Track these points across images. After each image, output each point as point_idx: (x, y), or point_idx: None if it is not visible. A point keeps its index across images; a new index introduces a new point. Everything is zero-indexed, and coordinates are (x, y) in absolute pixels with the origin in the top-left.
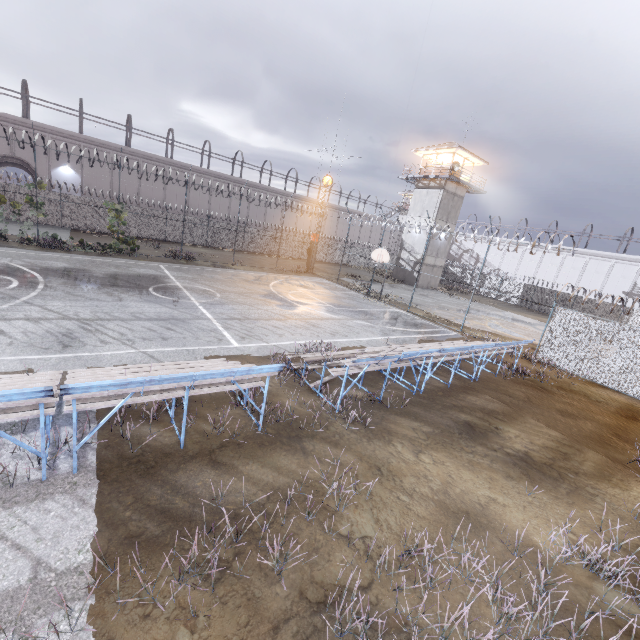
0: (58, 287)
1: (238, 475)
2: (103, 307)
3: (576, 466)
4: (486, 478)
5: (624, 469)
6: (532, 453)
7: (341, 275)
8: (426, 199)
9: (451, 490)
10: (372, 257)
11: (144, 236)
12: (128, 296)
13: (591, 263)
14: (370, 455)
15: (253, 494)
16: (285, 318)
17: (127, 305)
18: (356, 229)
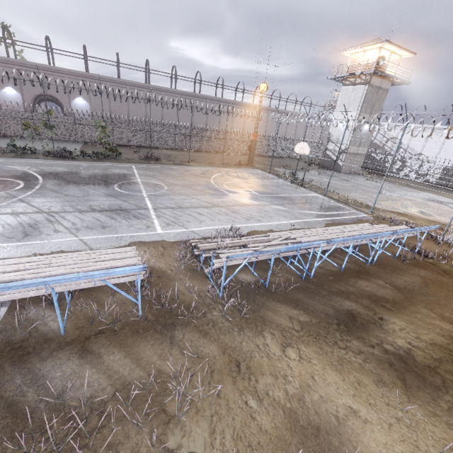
0: (49, 187)
1: (98, 366)
2: (72, 201)
3: None
4: (353, 382)
5: None
6: (416, 351)
7: (275, 166)
8: (352, 95)
9: (308, 396)
10: (295, 150)
11: (131, 144)
12: (95, 192)
13: None
14: (235, 347)
15: (102, 389)
16: (212, 206)
17: (90, 199)
18: (293, 127)
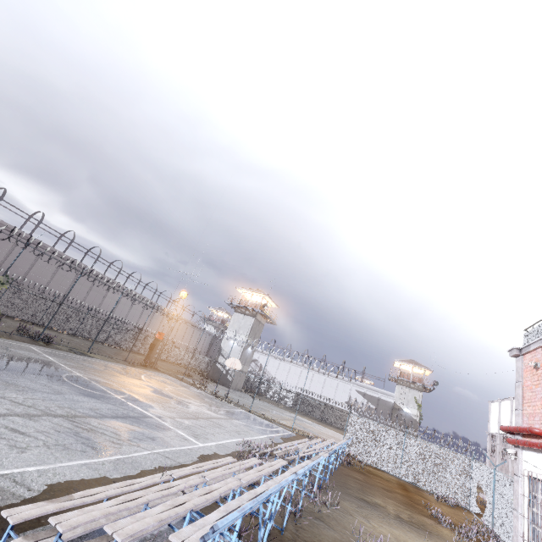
0: None
1: None
2: (59, 401)
3: (418, 521)
4: (403, 533)
5: (431, 520)
6: (400, 516)
7: (175, 372)
8: (242, 321)
9: None
10: (226, 363)
11: None
12: (60, 387)
13: (328, 380)
14: (355, 526)
15: None
16: (195, 417)
17: (75, 399)
18: (174, 329)
